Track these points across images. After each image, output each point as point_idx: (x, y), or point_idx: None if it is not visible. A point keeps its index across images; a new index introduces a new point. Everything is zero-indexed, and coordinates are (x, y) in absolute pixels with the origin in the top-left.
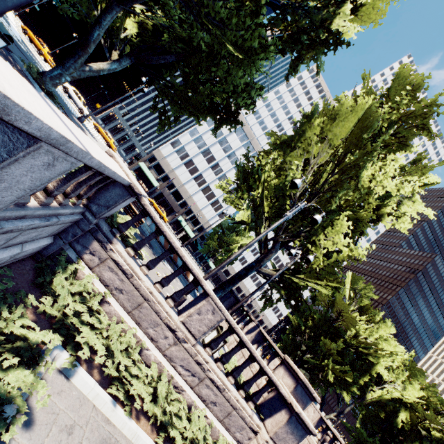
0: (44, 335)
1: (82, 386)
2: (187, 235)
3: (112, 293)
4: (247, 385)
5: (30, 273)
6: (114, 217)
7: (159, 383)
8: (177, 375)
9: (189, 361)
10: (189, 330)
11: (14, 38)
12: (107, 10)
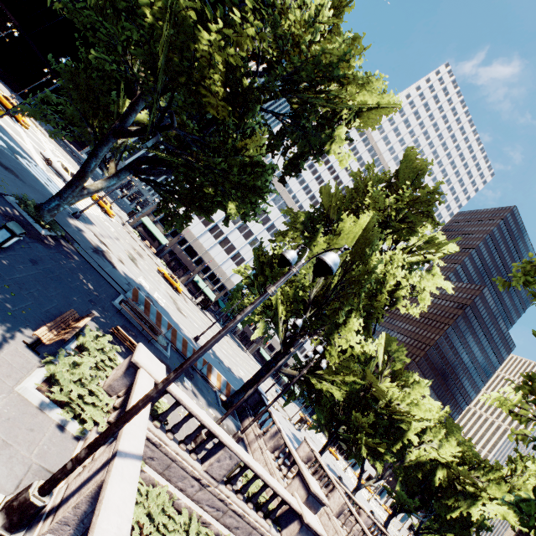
0: None
1: None
2: (206, 298)
3: (145, 461)
4: (264, 506)
5: None
6: None
7: (190, 529)
8: (204, 513)
9: (214, 500)
10: (211, 476)
11: None
12: (103, 143)
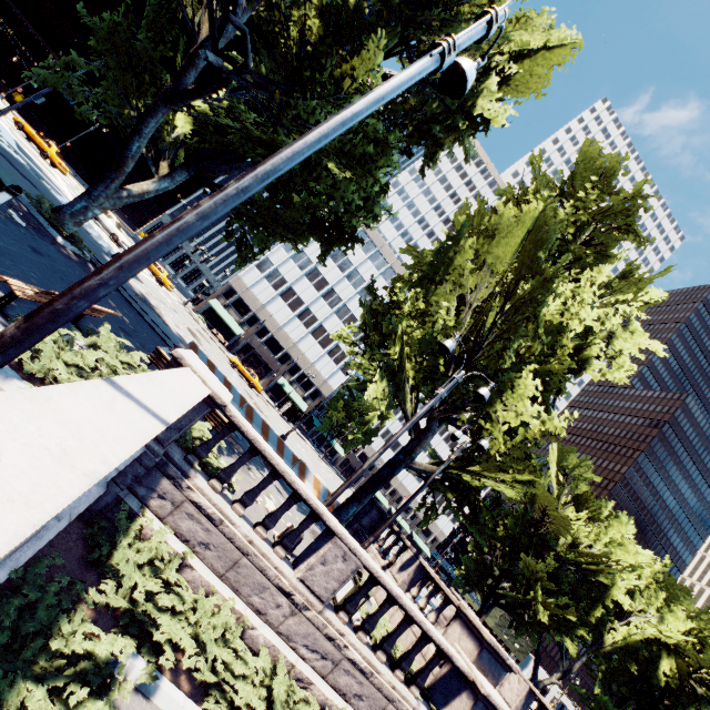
0: (112, 643)
1: (168, 706)
2: (295, 407)
3: (194, 550)
4: (406, 661)
5: (79, 544)
6: (188, 434)
7: (274, 681)
8: (300, 661)
9: (316, 637)
10: (311, 590)
11: (8, 151)
12: (149, 113)
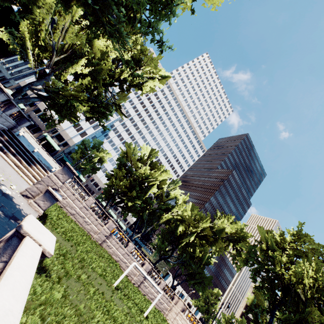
0: None
1: None
2: (50, 144)
3: None
4: None
5: None
6: None
7: None
8: None
9: None
10: None
11: None
12: None
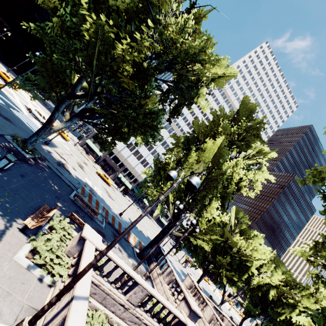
0: None
1: None
2: (126, 188)
3: (91, 296)
4: (163, 320)
5: None
6: None
7: None
8: (127, 325)
9: (133, 317)
10: (131, 303)
11: None
12: (62, 102)
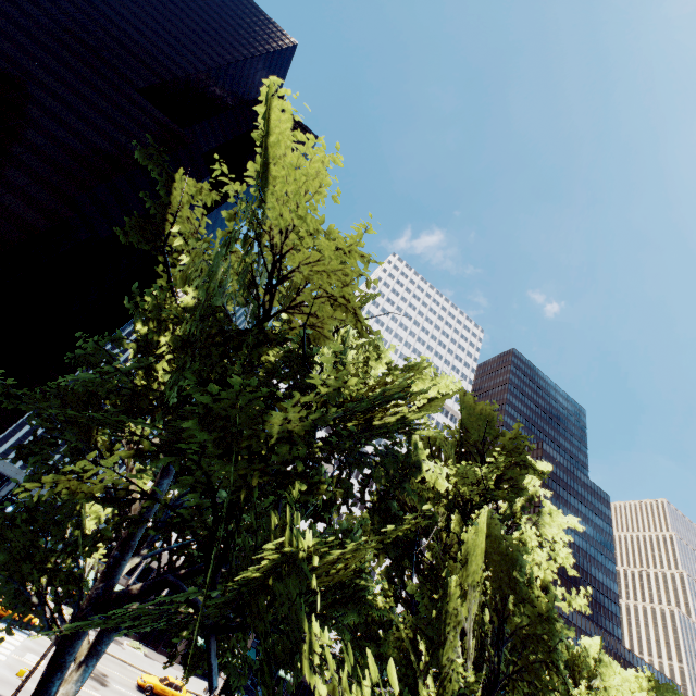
0: None
1: None
2: None
3: None
4: None
5: None
6: None
7: None
8: None
9: None
10: None
11: None
12: (75, 636)
